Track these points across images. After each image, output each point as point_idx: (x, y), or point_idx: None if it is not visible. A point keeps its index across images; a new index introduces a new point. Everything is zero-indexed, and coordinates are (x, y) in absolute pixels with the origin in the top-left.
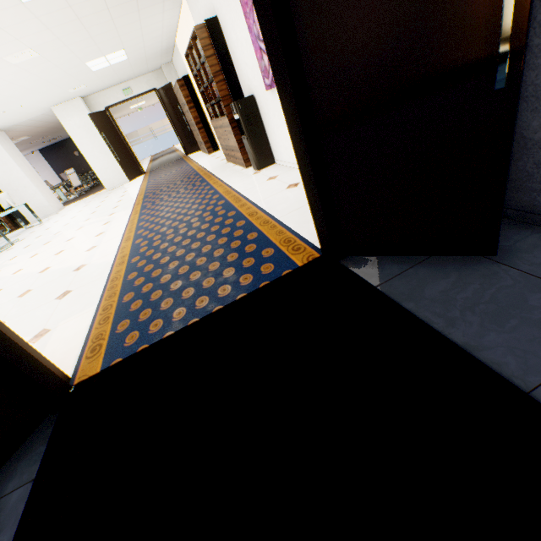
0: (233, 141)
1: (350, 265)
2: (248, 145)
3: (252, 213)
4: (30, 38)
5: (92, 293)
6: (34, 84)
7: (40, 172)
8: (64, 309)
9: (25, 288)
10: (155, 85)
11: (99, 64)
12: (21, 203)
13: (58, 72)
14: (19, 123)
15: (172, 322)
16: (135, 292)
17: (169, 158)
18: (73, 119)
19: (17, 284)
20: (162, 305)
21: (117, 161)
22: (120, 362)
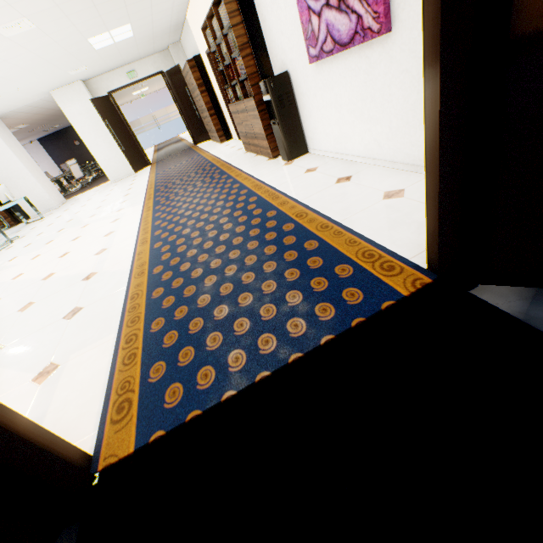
0: (259, 127)
1: (493, 300)
2: (278, 132)
3: (300, 214)
4: (25, 3)
5: (108, 314)
6: (30, 63)
7: (39, 162)
8: (75, 335)
9: (27, 300)
10: (161, 68)
11: (102, 41)
12: (20, 196)
13: (57, 49)
14: (15, 110)
15: (230, 373)
16: (166, 318)
17: (175, 148)
18: (73, 105)
19: (17, 293)
20: (208, 342)
21: (122, 150)
22: (162, 437)
